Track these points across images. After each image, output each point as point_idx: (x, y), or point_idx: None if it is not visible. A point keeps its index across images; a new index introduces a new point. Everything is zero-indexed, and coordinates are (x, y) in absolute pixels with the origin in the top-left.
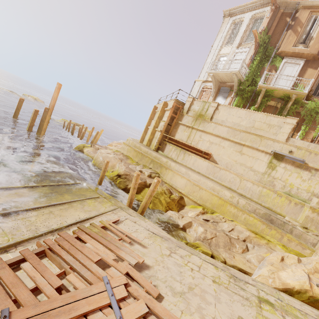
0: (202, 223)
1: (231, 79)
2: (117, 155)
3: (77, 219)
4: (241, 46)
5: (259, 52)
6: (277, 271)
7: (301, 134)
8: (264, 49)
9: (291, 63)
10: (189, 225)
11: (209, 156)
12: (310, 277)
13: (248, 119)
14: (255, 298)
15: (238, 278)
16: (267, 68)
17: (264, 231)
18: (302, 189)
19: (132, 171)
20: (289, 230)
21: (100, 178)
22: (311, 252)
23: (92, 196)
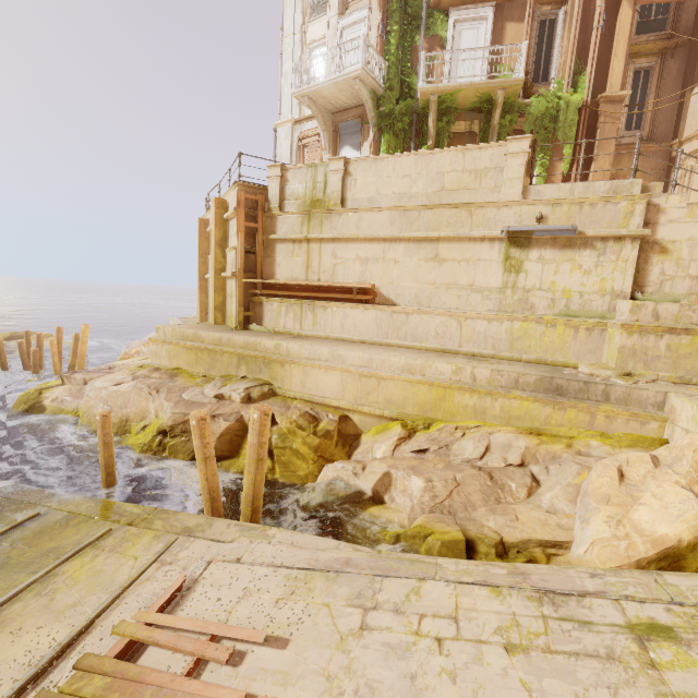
0: (414, 464)
1: (353, 95)
2: (141, 380)
3: (25, 667)
4: (349, 9)
5: (392, 12)
6: (626, 512)
7: (540, 177)
8: (400, 1)
9: (468, 20)
10: (386, 484)
11: (371, 295)
12: (696, 493)
13: (427, 174)
14: (625, 637)
15: (559, 593)
16: (424, 47)
17: (551, 419)
18: (589, 292)
19: (196, 405)
20: (602, 395)
21: (102, 467)
22: (661, 424)
23: (85, 541)
